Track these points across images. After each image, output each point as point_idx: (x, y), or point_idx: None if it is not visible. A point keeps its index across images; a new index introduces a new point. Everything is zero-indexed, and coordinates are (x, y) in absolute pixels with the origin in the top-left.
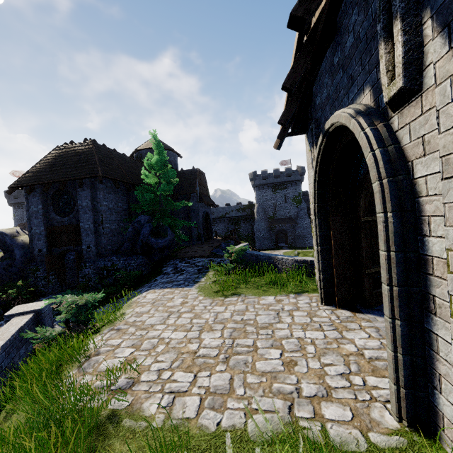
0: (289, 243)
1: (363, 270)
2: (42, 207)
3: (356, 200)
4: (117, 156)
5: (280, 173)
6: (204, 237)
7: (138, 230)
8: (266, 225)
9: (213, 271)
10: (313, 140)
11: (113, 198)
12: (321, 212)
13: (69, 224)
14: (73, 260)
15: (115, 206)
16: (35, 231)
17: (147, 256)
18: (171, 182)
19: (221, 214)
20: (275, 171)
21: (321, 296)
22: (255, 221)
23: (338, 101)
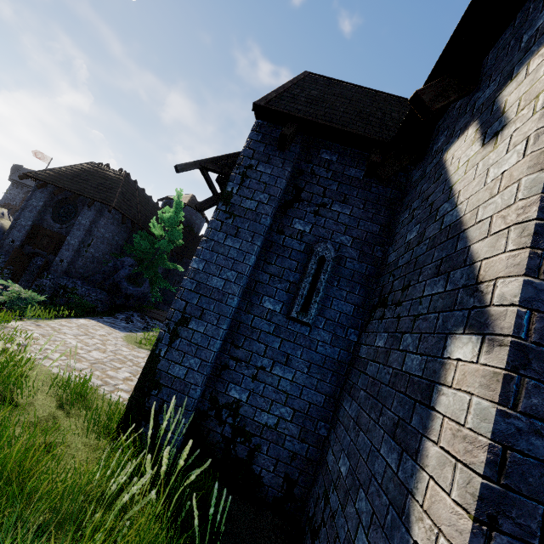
0: None
1: None
2: (43, 205)
3: None
4: (142, 195)
5: None
6: None
7: (117, 268)
8: None
9: (156, 333)
10: None
11: (113, 230)
12: None
13: (57, 232)
14: (40, 266)
15: (111, 237)
16: (21, 222)
17: (111, 296)
18: (176, 243)
19: None
20: None
21: None
22: None
23: None
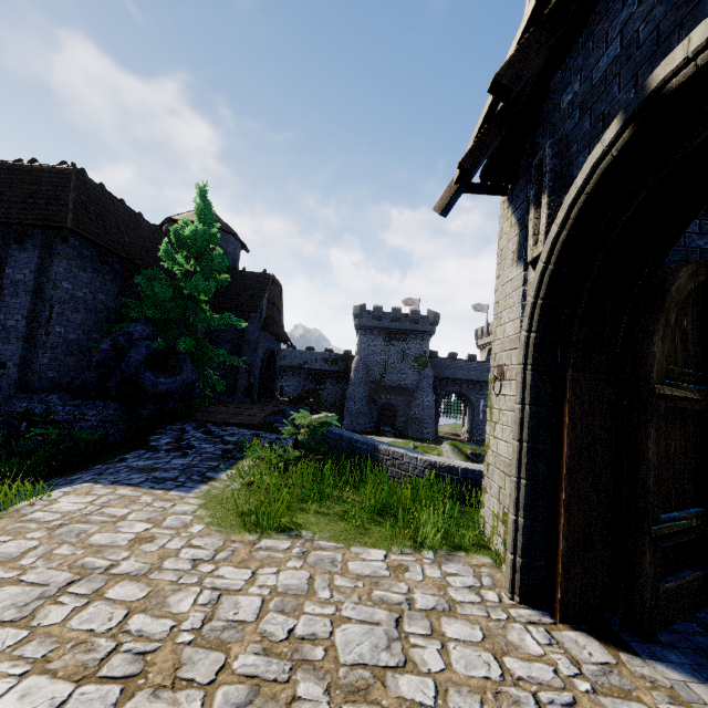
0: (397, 427)
1: (643, 527)
2: None
3: (638, 339)
4: (122, 210)
5: (402, 316)
6: (259, 392)
7: (122, 350)
8: (366, 392)
9: (254, 459)
10: (537, 190)
11: (89, 281)
12: (543, 356)
13: None
14: None
15: (90, 297)
16: None
17: (128, 406)
18: (215, 279)
19: (296, 362)
20: (395, 311)
21: (514, 576)
22: (349, 383)
23: (695, 19)
